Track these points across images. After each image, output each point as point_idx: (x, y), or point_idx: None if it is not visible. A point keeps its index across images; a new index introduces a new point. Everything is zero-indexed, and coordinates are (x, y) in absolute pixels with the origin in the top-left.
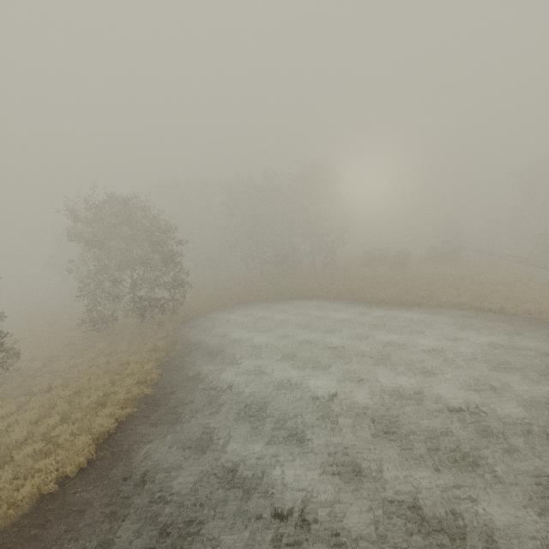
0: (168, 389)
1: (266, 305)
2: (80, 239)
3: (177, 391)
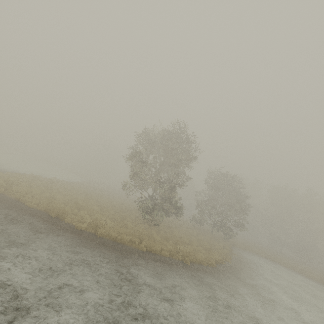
0: (238, 266)
1: (289, 270)
2: (210, 184)
3: (244, 271)
